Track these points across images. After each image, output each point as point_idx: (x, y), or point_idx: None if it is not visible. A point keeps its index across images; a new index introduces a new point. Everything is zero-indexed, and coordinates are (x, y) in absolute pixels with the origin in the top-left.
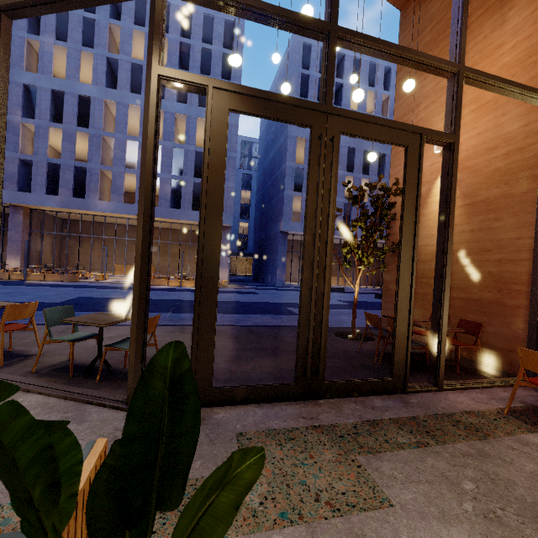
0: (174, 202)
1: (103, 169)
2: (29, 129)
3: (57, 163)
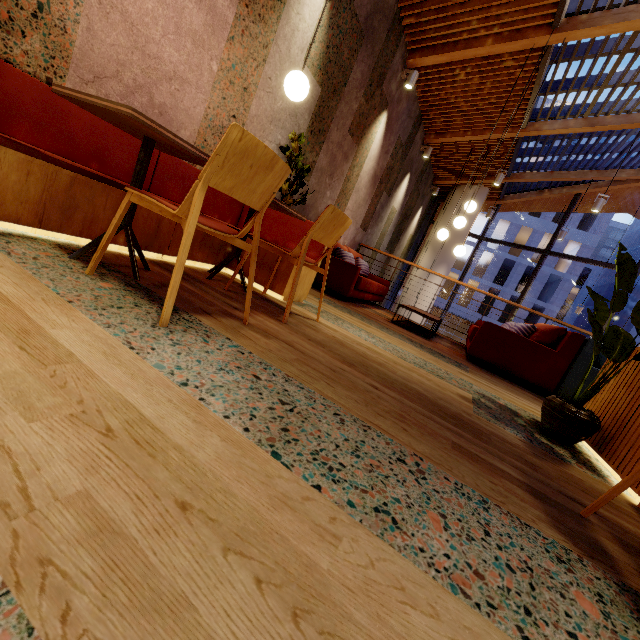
0: None
1: None
2: None
3: None
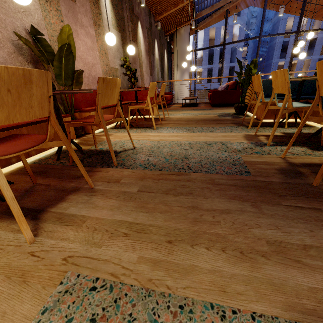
0: None
1: None
2: None
3: None
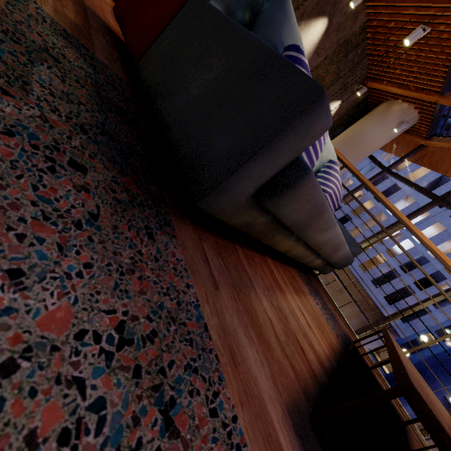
0: (381, 276)
1: (359, 227)
2: (349, 181)
3: (341, 206)
